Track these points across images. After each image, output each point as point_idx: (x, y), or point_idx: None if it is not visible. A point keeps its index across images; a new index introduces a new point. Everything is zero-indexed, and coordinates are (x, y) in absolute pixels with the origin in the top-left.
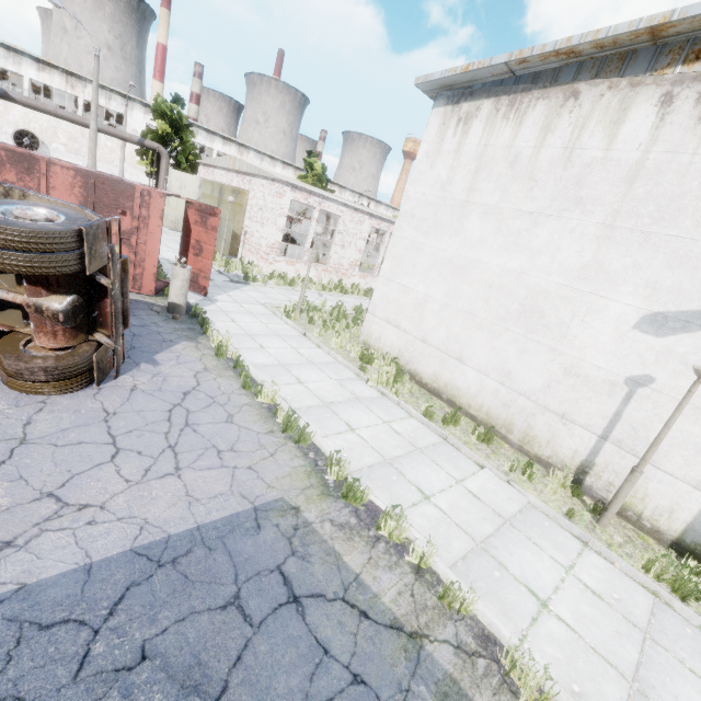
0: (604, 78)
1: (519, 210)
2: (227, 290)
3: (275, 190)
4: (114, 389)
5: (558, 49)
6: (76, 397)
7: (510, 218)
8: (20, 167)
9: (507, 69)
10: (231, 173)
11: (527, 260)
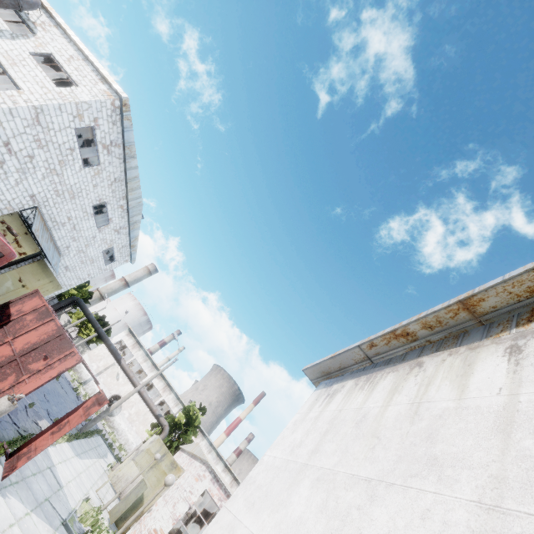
0: (443, 350)
1: (355, 475)
2: (39, 512)
3: (199, 470)
4: None
5: (393, 330)
6: None
7: (343, 486)
8: (41, 316)
9: (364, 354)
10: (188, 456)
11: None
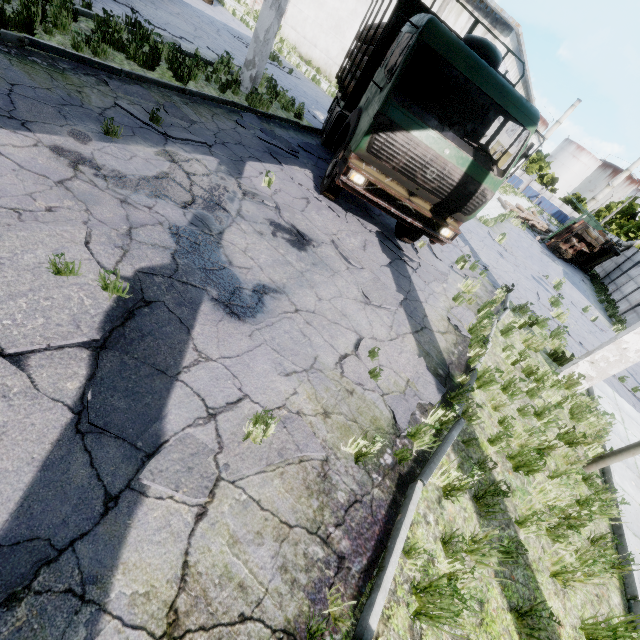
0: None
1: None
2: None
3: None
4: (217, 9)
5: None
6: (211, 6)
7: None
8: None
9: None
10: None
11: (340, 5)
